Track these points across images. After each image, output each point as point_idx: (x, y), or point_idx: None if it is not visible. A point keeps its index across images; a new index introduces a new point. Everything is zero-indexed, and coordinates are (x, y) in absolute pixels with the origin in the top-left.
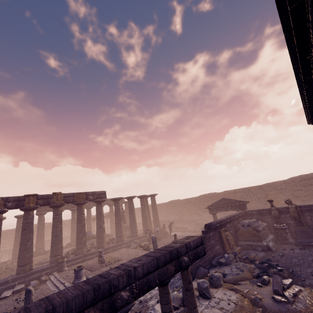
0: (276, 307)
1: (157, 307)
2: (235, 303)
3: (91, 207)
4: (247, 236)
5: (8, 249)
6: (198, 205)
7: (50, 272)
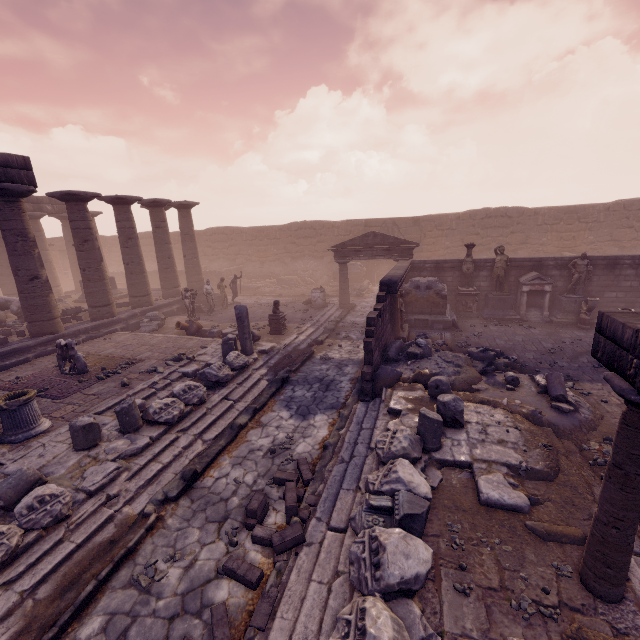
0: (567, 422)
1: (403, 474)
2: (520, 429)
3: None
4: (422, 306)
5: None
6: (285, 243)
7: None
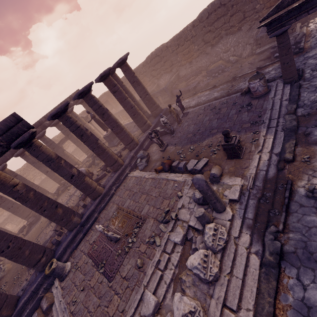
0: None
1: None
2: None
3: (42, 134)
4: None
5: (2, 220)
6: (202, 36)
7: (49, 284)
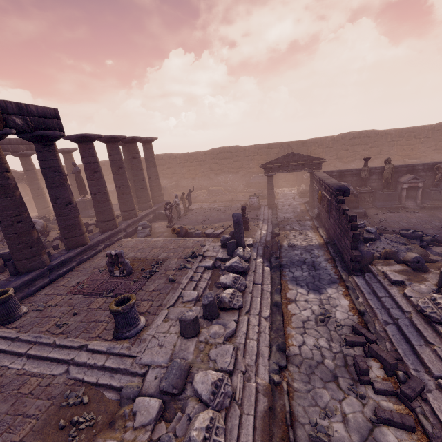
0: None
1: None
2: None
3: None
4: None
5: None
6: (210, 164)
7: None
